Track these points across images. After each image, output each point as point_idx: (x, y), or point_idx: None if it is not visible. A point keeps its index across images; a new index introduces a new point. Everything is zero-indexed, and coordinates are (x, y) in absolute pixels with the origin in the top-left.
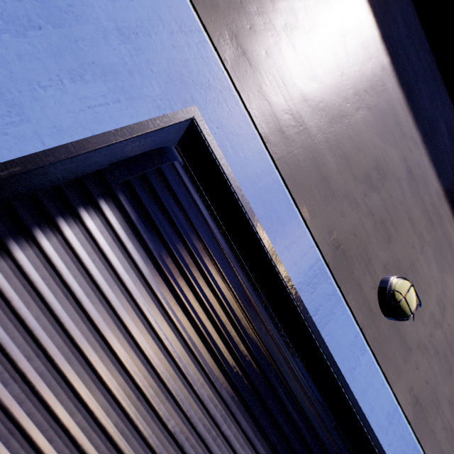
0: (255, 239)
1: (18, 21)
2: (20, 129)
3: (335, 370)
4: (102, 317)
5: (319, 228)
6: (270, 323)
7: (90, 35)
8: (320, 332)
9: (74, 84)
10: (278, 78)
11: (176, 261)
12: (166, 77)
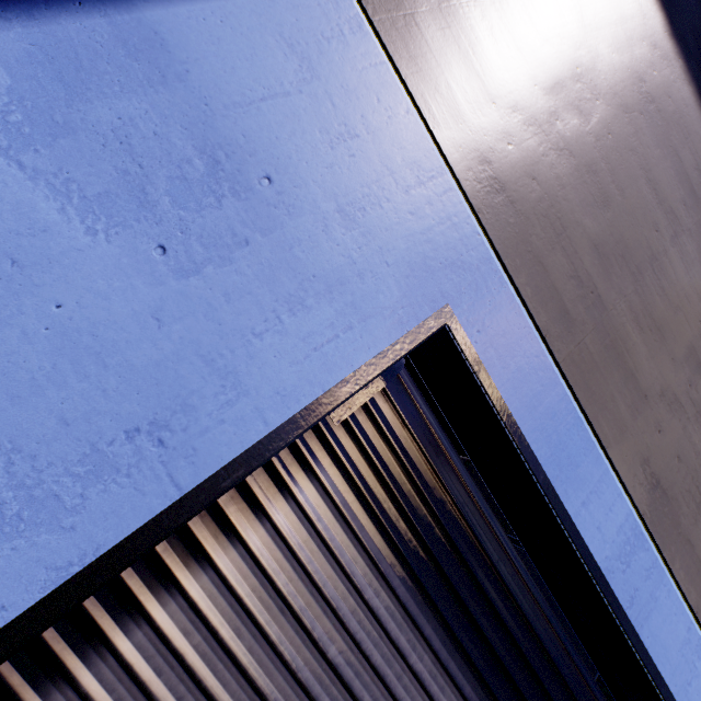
0: (537, 496)
1: (220, 241)
2: (238, 409)
3: (662, 692)
4: (328, 635)
5: (627, 459)
6: (543, 601)
7: (307, 231)
8: (638, 632)
9: (294, 317)
10: (554, 219)
11: (416, 531)
12: (406, 268)
